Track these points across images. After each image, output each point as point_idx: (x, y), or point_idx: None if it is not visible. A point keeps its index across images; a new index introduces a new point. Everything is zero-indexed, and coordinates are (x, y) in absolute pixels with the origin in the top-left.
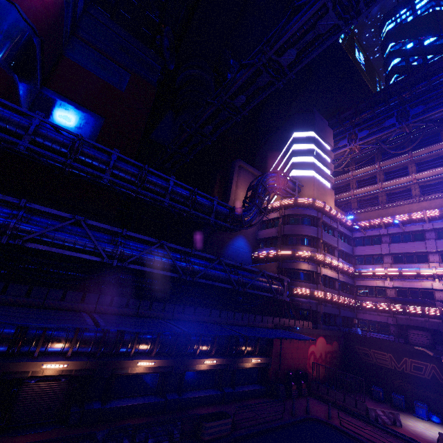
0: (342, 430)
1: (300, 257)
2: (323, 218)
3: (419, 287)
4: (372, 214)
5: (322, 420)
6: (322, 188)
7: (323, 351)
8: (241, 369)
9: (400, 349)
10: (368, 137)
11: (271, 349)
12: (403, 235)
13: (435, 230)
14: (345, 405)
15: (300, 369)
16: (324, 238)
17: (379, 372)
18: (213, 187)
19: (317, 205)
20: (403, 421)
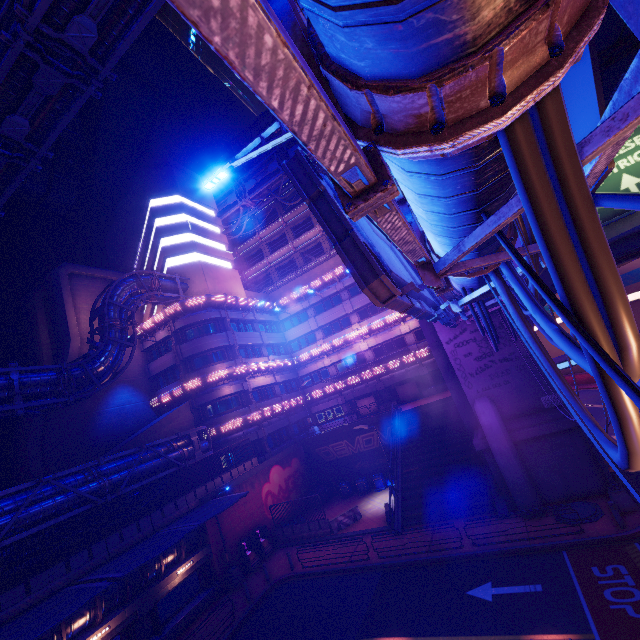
0: (305, 573)
1: (217, 381)
2: (231, 315)
3: (351, 354)
4: (290, 286)
5: (284, 578)
6: (219, 273)
7: (282, 480)
8: (167, 596)
9: (351, 430)
10: (258, 188)
11: (206, 534)
12: (324, 302)
13: (347, 288)
14: (311, 533)
15: (258, 525)
16: (241, 341)
17: (343, 465)
18: (33, 322)
19: (216, 302)
20: (365, 508)
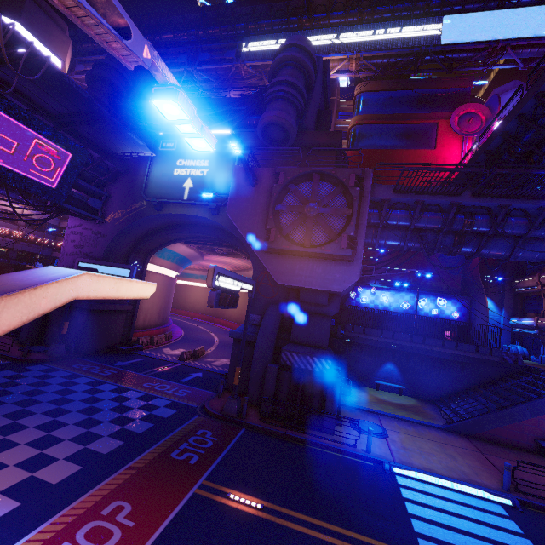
0: None
1: None
2: None
3: None
4: None
5: None
6: None
7: None
8: None
9: None
10: None
11: None
12: None
13: None
14: None
15: None
16: None
17: None
18: None
19: None
20: None
